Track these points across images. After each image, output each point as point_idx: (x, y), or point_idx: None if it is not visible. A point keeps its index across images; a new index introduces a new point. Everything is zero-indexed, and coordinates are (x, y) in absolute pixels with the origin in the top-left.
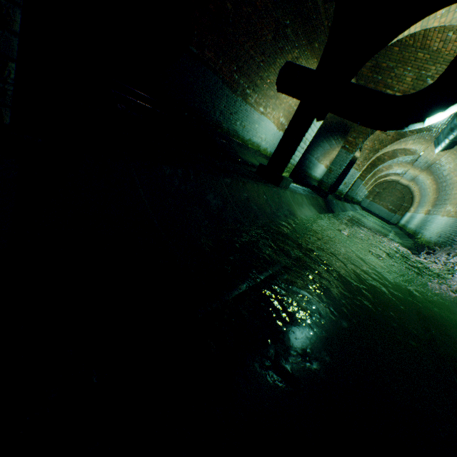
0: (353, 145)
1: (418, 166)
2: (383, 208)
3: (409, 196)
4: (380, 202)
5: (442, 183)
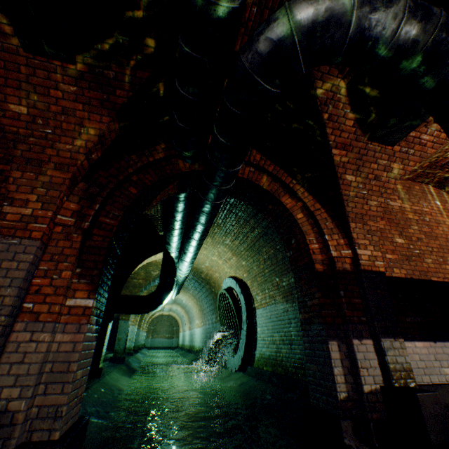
0: (128, 315)
1: (169, 302)
2: (163, 338)
3: (175, 320)
4: (159, 335)
5: (186, 307)
